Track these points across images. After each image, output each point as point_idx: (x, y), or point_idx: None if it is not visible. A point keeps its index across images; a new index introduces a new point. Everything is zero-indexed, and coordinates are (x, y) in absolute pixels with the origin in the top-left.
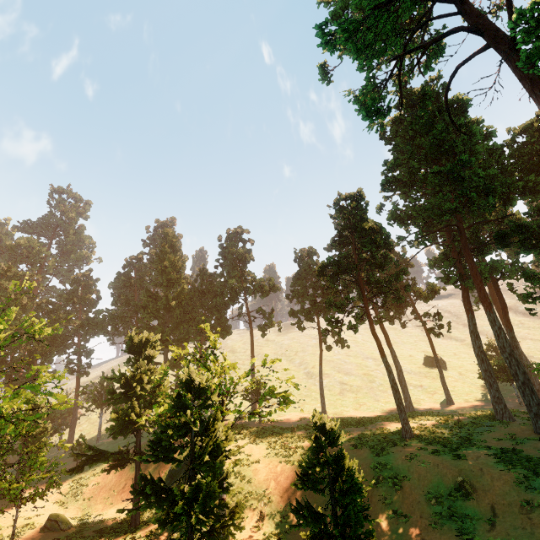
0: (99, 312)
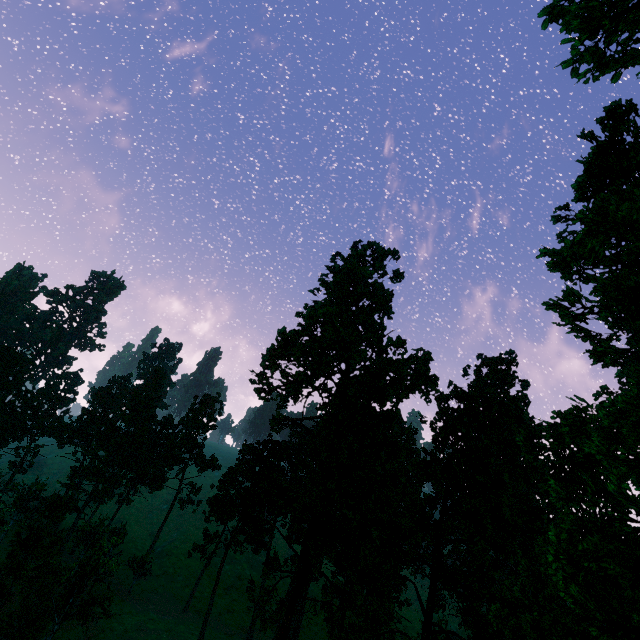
0: (62, 424)
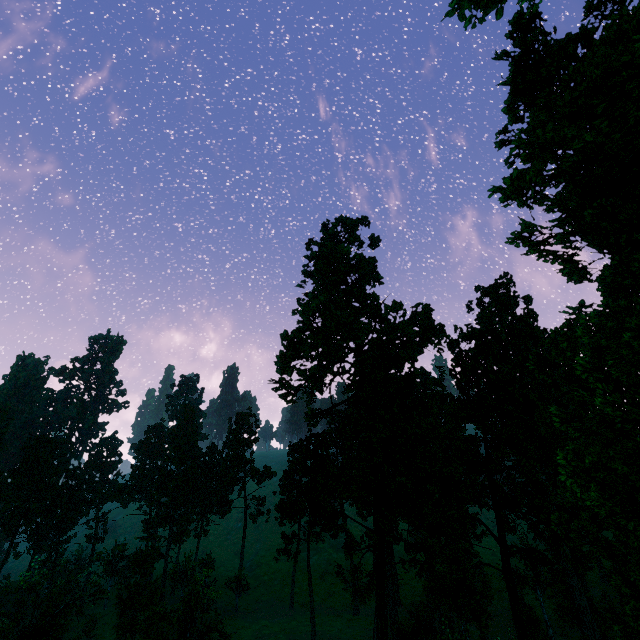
0: (119, 486)
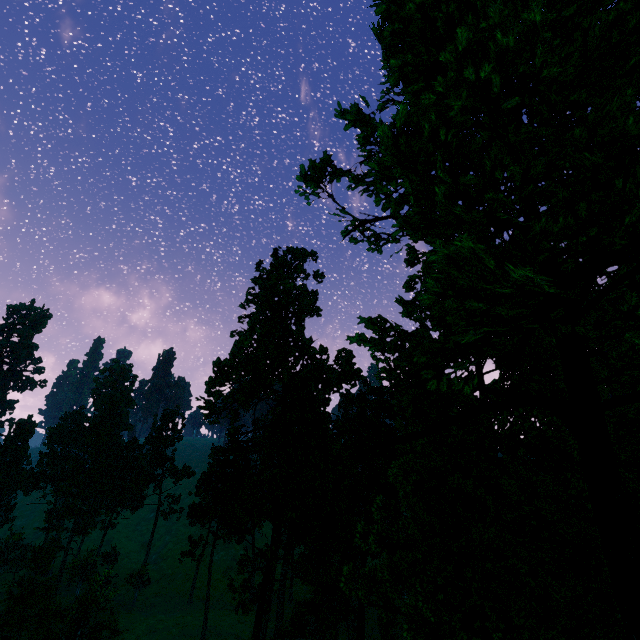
0: (23, 474)
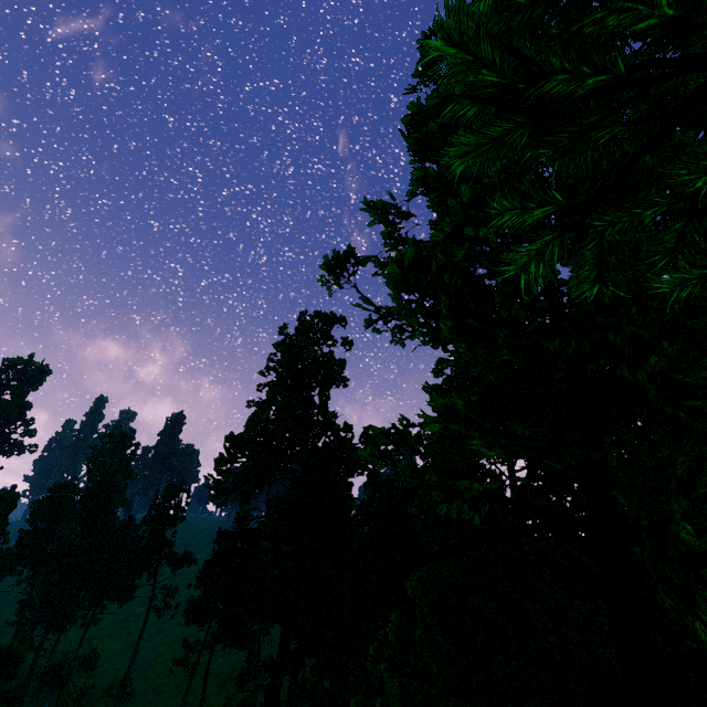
0: None
